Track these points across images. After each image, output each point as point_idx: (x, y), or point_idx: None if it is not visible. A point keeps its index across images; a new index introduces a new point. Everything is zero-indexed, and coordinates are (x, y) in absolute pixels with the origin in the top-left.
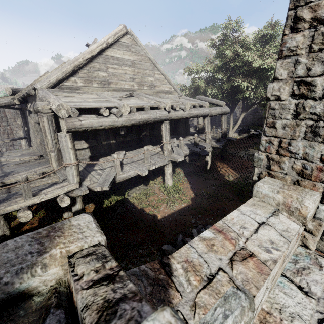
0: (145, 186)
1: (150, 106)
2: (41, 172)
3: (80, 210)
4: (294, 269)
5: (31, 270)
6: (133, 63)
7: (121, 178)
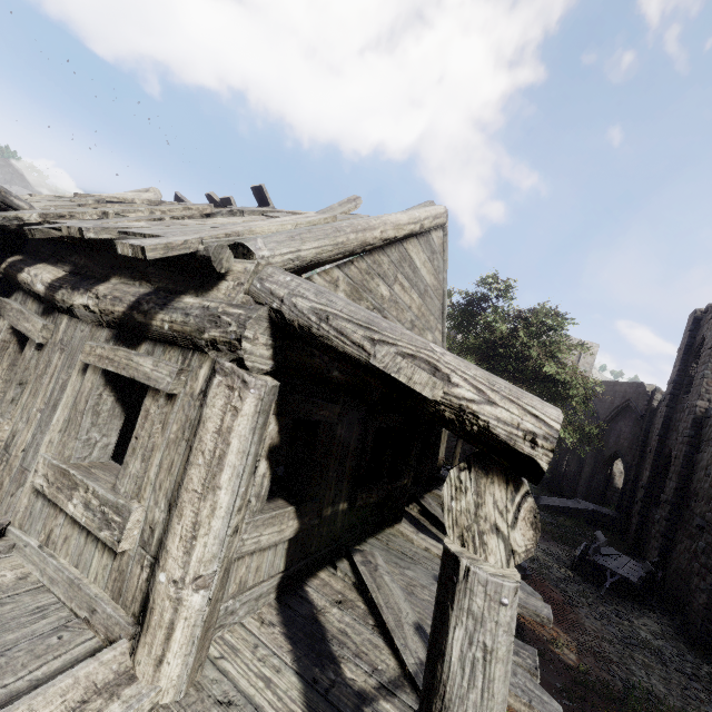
0: None
1: None
2: None
3: None
4: None
5: None
6: (426, 291)
7: None
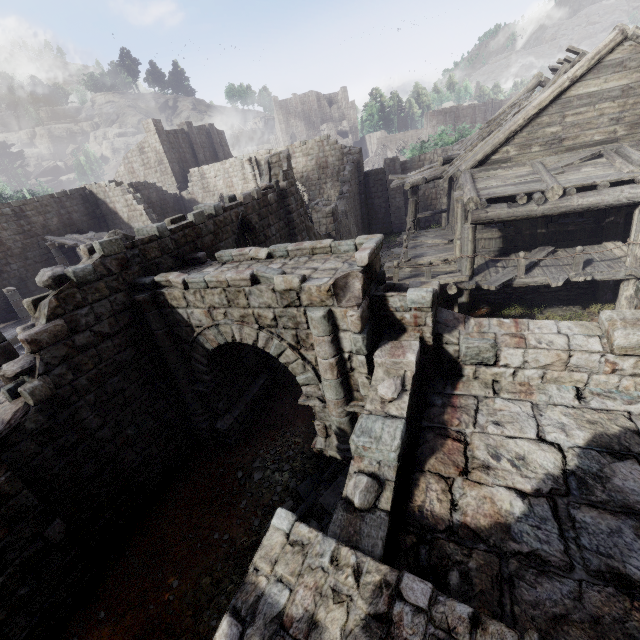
0: (580, 308)
1: (612, 181)
2: (444, 259)
3: (464, 303)
4: (596, 392)
5: (418, 287)
6: (627, 90)
7: (520, 283)
